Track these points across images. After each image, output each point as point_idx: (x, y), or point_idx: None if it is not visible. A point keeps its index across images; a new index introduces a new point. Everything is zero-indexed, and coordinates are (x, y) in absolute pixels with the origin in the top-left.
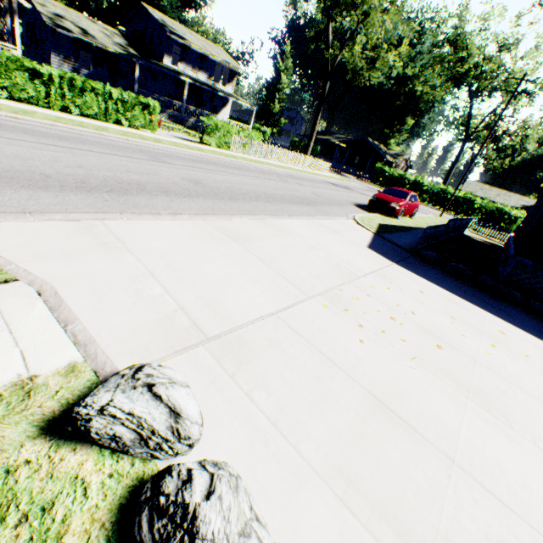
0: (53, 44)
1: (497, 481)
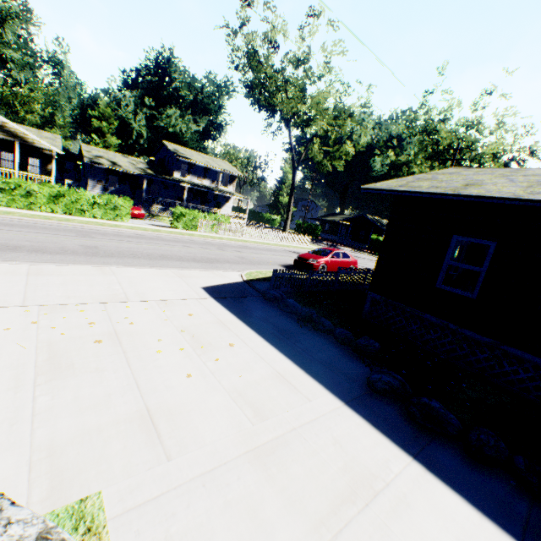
0: (91, 174)
1: None
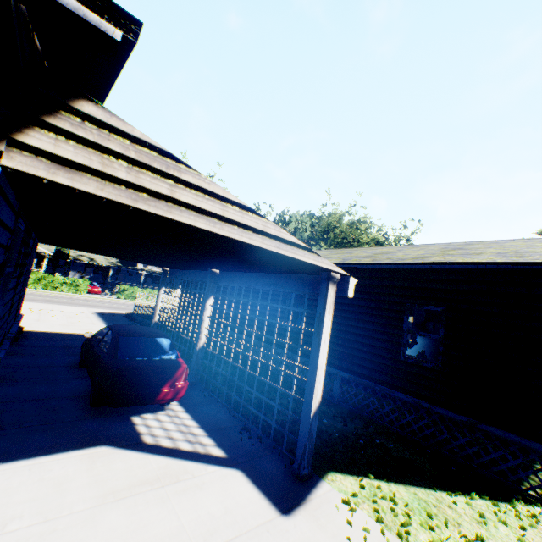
0: (73, 267)
1: None
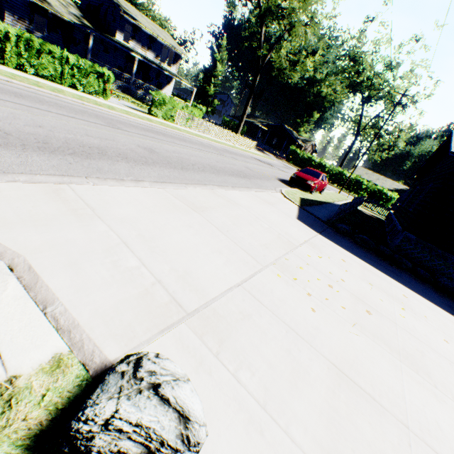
0: (8, 4)
1: (443, 444)
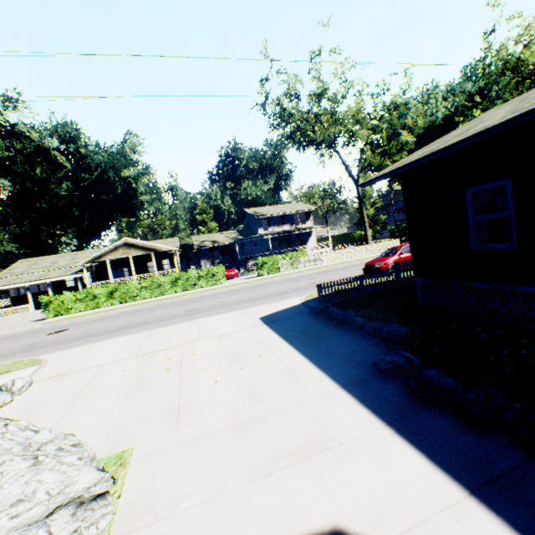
0: (201, 256)
1: (76, 410)
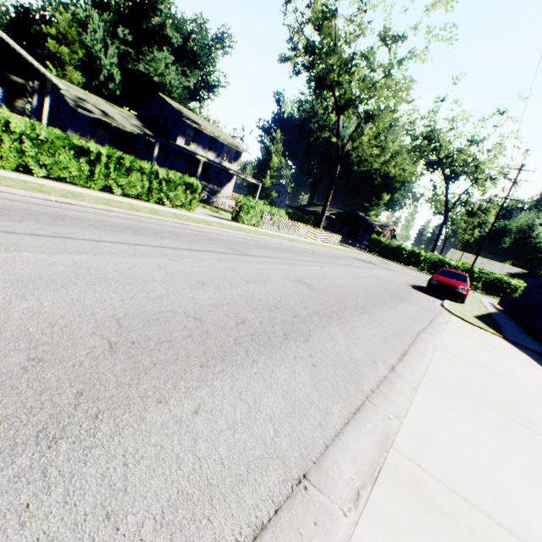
0: (72, 122)
1: None
